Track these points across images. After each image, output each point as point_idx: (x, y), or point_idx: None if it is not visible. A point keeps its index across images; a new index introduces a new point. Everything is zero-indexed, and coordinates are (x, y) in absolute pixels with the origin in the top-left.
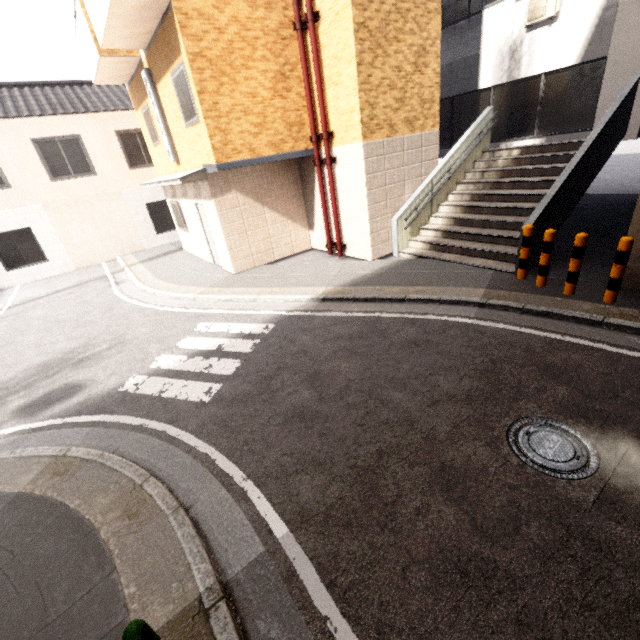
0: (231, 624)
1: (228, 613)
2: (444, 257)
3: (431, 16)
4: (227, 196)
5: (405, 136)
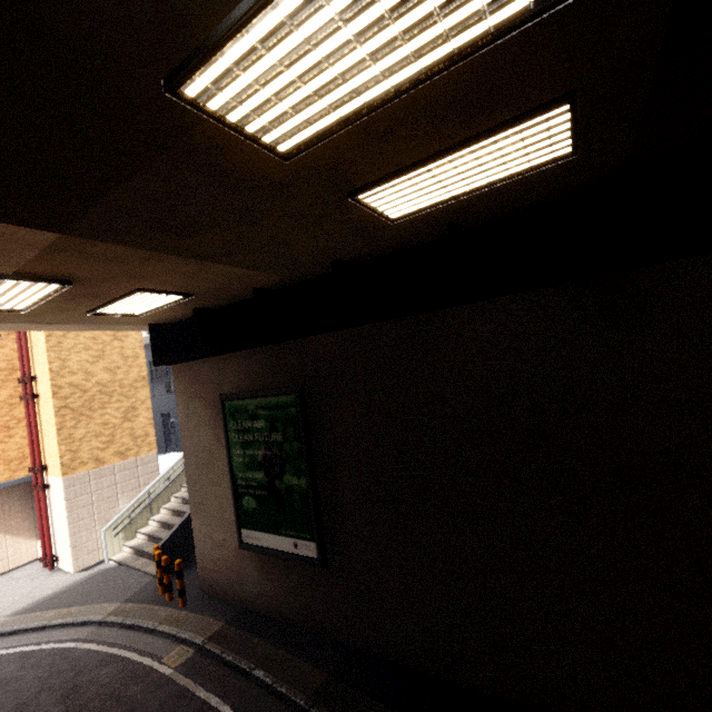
0: None
1: None
2: (135, 563)
3: (139, 389)
4: None
5: (117, 463)
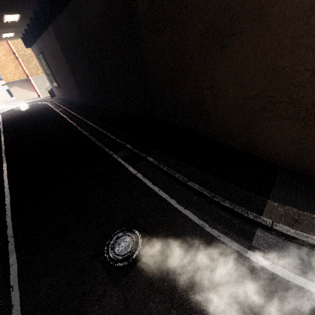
0: None
1: None
2: None
3: None
4: (13, 88)
5: (42, 75)
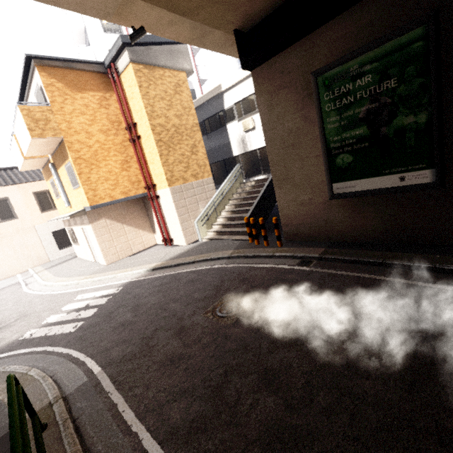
0: (63, 404)
1: (62, 402)
2: (222, 238)
3: (195, 132)
4: (99, 221)
5: (193, 182)
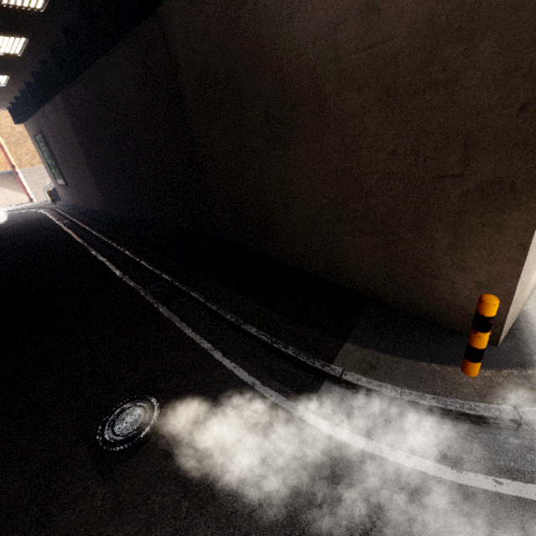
0: None
1: None
2: None
3: None
4: None
5: (40, 166)
